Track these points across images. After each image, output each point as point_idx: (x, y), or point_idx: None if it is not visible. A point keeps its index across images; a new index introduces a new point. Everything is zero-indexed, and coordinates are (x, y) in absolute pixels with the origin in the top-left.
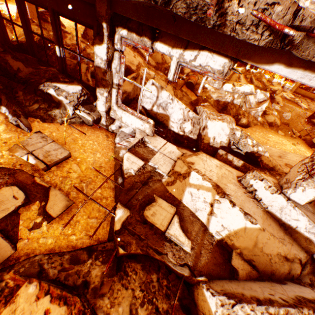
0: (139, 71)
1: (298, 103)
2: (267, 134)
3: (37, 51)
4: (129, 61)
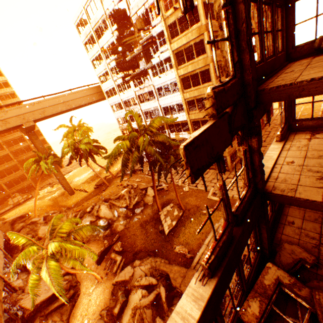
0: (45, 236)
1: (183, 187)
2: (92, 247)
3: (12, 249)
4: (43, 233)
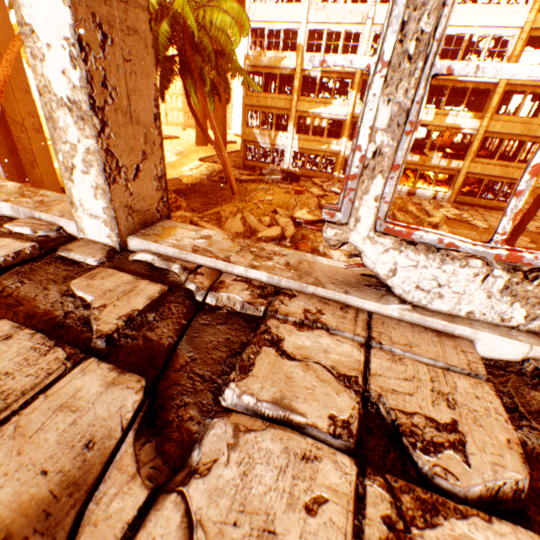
0: None
1: (469, 222)
2: None
3: None
4: None
